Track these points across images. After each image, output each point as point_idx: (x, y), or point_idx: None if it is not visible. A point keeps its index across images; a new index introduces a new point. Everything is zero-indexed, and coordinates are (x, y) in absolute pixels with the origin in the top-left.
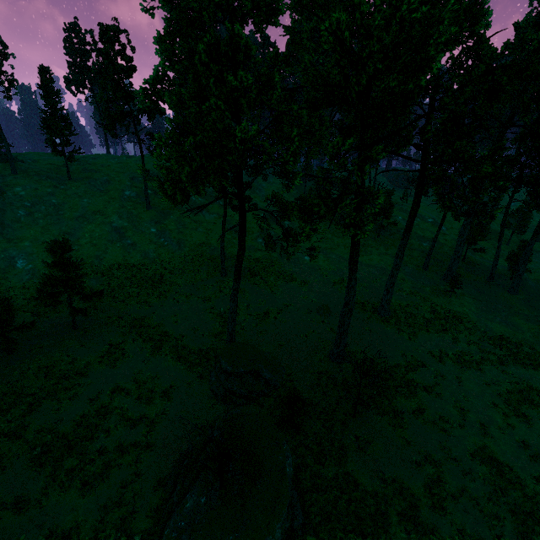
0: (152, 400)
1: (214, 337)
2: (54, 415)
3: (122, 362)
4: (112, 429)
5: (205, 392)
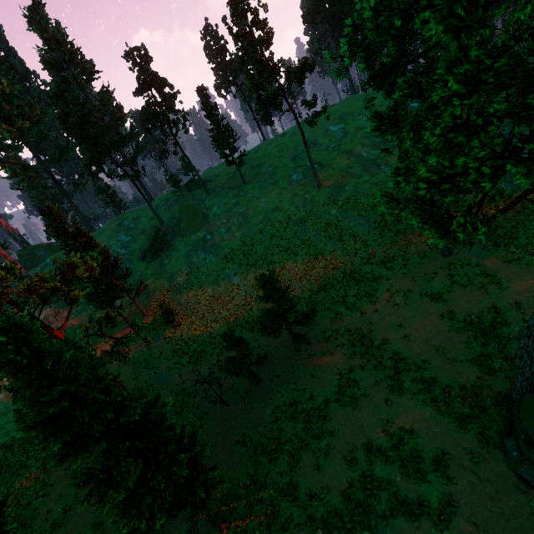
0: (423, 473)
1: (476, 364)
2: (317, 475)
3: (361, 400)
4: (388, 514)
5: (507, 477)
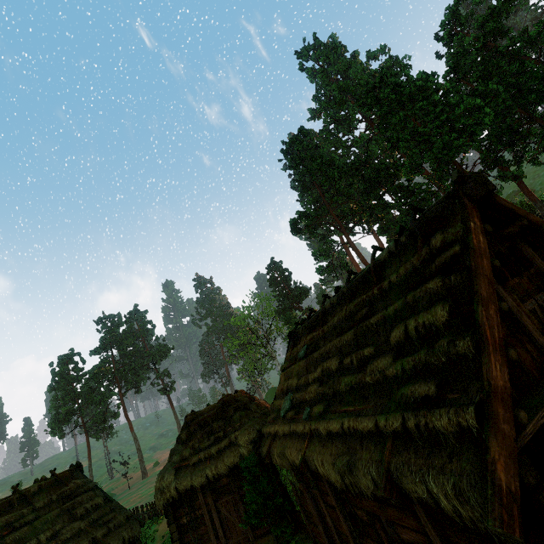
0: None
1: None
2: None
3: None
4: None
5: None
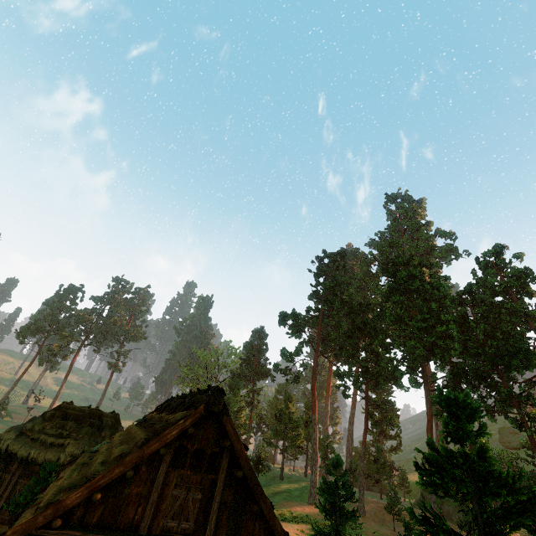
0: None
1: None
2: None
3: None
4: None
5: None
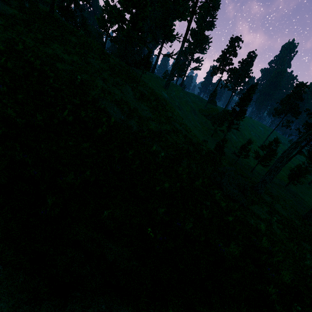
0: None
1: None
2: None
3: None
4: None
5: None
